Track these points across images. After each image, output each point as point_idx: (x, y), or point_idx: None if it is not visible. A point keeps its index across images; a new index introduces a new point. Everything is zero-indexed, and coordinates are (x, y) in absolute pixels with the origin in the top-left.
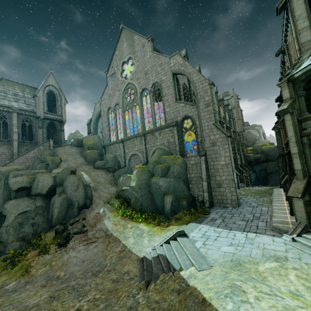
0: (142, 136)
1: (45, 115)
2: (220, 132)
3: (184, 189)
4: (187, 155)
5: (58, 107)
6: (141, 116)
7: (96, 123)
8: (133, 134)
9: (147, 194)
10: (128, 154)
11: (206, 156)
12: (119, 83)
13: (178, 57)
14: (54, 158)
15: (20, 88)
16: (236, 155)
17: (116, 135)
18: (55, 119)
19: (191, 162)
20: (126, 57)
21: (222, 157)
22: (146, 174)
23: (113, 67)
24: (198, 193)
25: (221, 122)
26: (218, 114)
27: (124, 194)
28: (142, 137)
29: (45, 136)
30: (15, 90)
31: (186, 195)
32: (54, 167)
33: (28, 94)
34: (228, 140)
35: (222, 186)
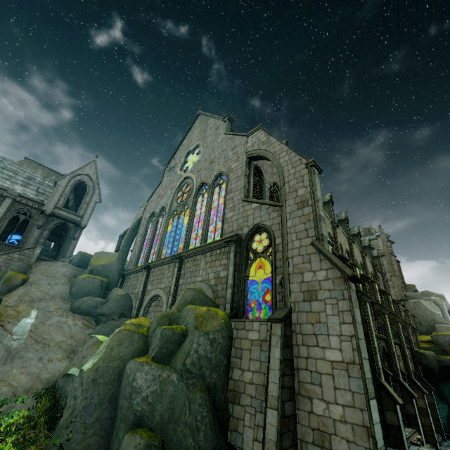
0: (176, 261)
1: (56, 210)
2: (328, 264)
3: (201, 420)
4: (249, 314)
5: (83, 204)
6: (187, 226)
7: (131, 236)
8: (165, 256)
9: (103, 407)
10: (149, 294)
11: (288, 324)
12: (175, 178)
13: (260, 133)
14: (15, 275)
15: (44, 173)
16: (391, 345)
17: (146, 257)
18: (70, 220)
19: (250, 335)
20: (193, 145)
21: (332, 337)
22: (133, 344)
23: (176, 159)
24: (253, 448)
25: (350, 264)
26: (349, 256)
27: (64, 389)
28: (176, 263)
29: (41, 242)
30: (34, 173)
31: (201, 448)
32: (3, 291)
33: (52, 181)
34: (350, 287)
35: (331, 444)
